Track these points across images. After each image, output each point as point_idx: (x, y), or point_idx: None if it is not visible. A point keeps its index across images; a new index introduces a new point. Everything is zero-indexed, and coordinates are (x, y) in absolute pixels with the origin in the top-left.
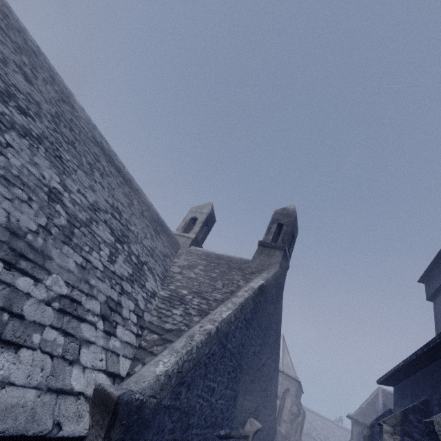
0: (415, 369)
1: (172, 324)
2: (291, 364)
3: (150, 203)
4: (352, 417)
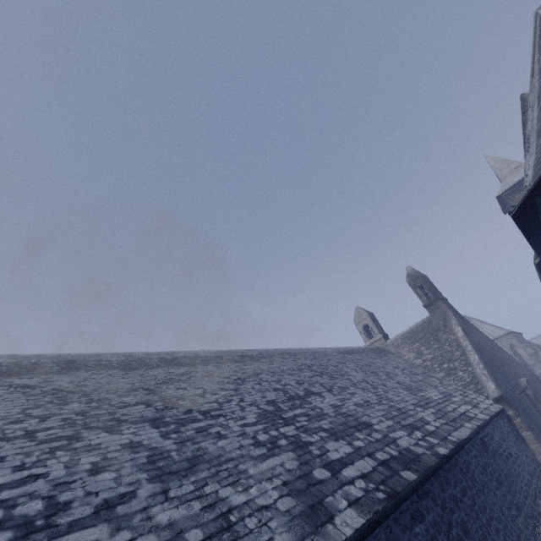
0: None
1: (468, 378)
2: (492, 328)
3: (357, 347)
4: None
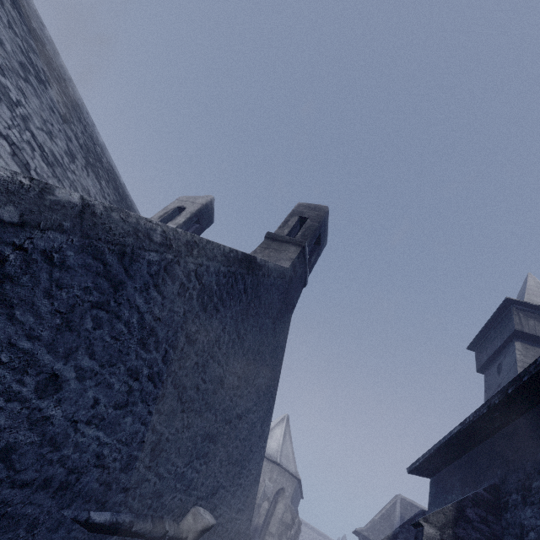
0: (475, 440)
1: None
2: (292, 455)
3: (102, 144)
4: (360, 534)
